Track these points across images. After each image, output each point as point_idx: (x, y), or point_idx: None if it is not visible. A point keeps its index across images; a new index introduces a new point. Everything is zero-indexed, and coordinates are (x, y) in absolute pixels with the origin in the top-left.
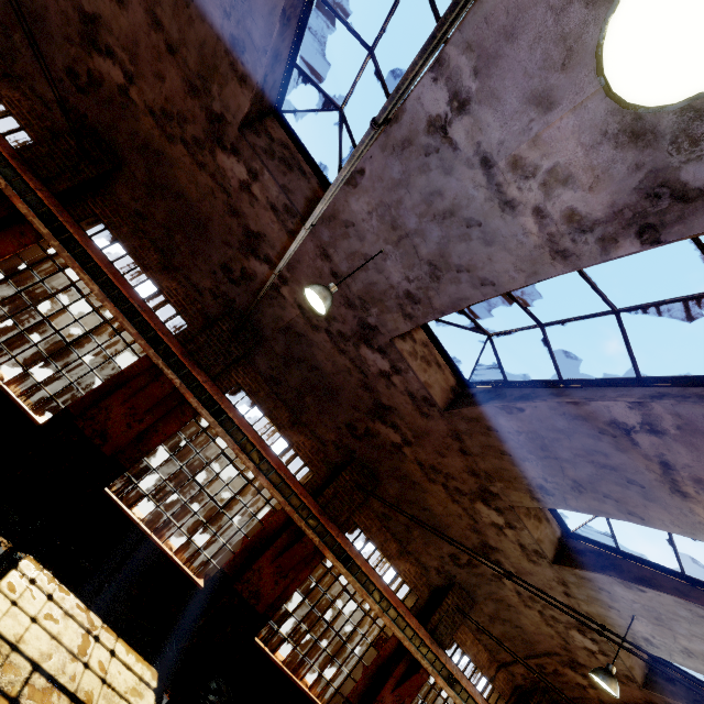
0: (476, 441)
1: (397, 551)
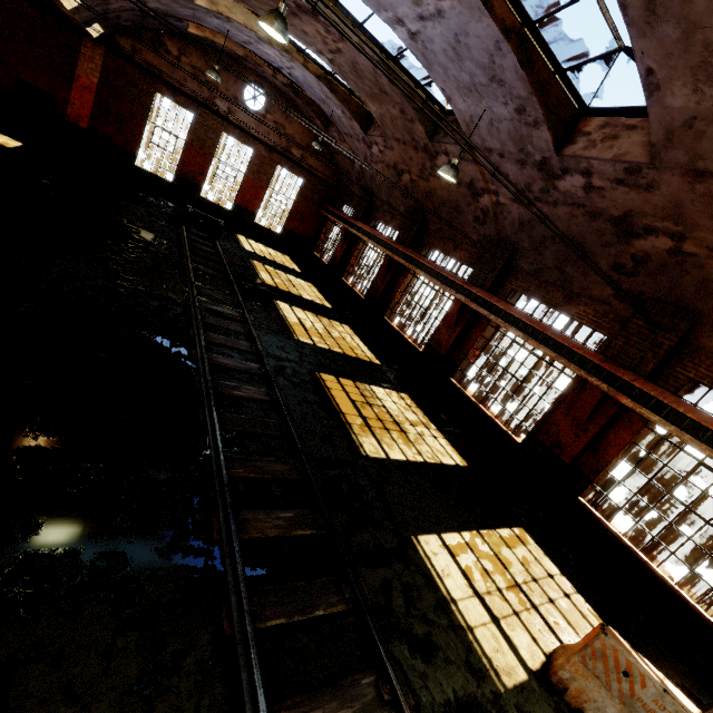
0: (711, 155)
1: None
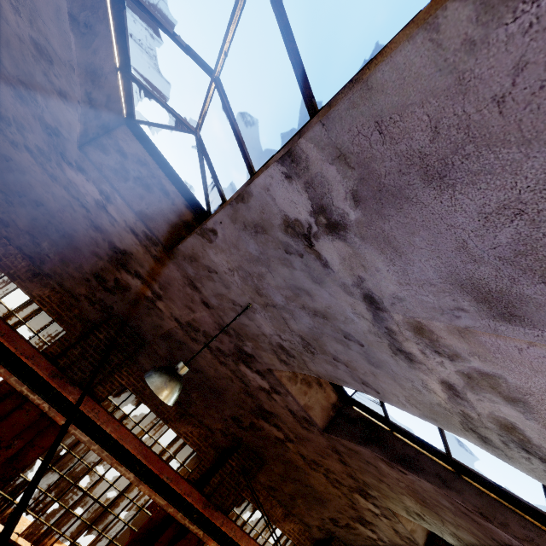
0: (355, 462)
1: (282, 514)
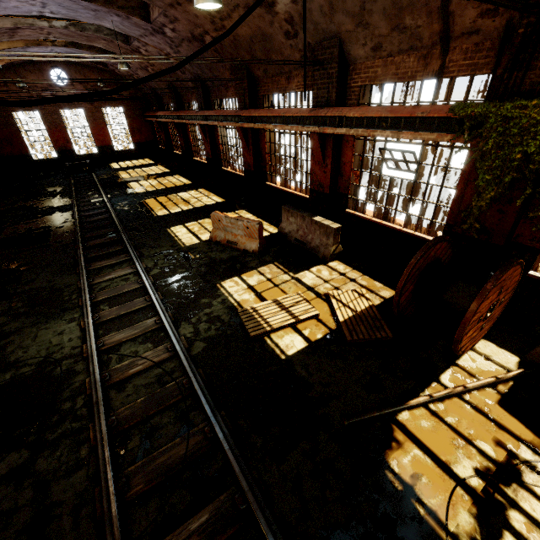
0: None
1: (286, 81)
